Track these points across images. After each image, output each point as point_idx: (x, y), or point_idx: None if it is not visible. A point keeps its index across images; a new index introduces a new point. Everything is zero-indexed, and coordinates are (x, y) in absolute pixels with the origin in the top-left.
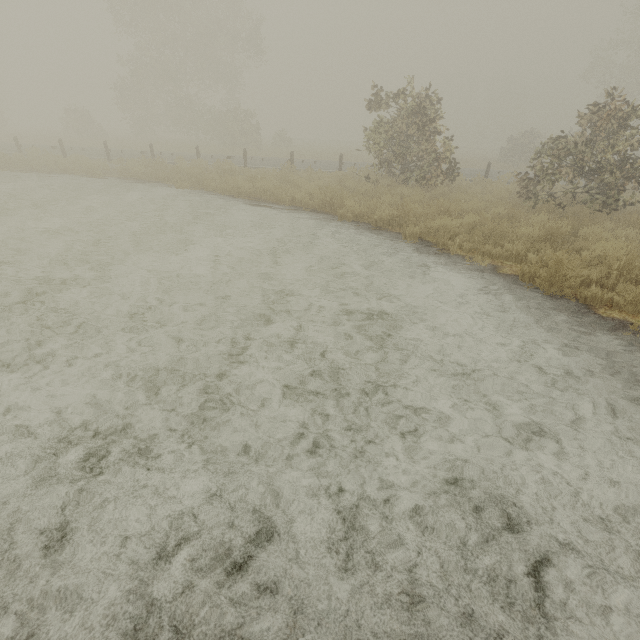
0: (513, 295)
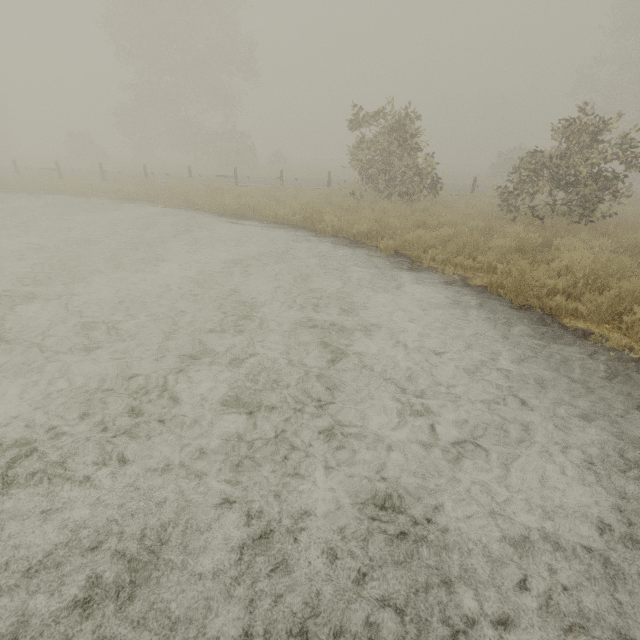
0: (479, 306)
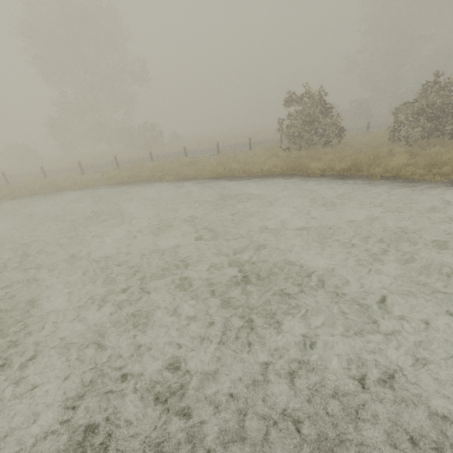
0: None
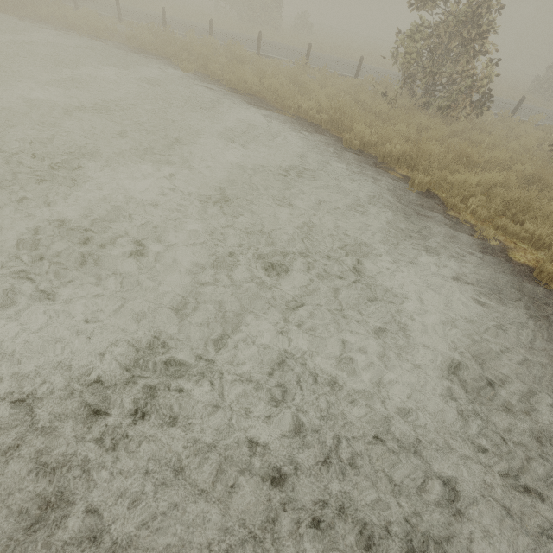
0: (522, 297)
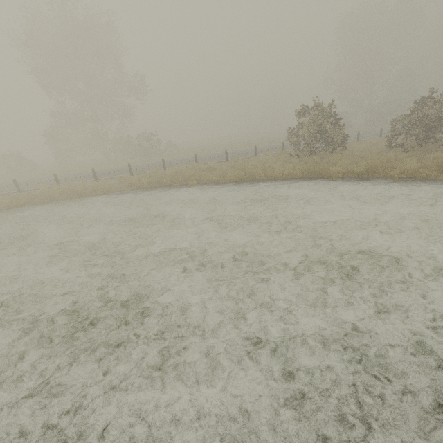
0: None
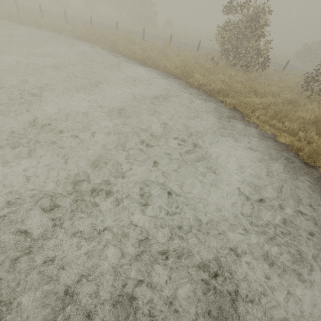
0: (282, 159)
